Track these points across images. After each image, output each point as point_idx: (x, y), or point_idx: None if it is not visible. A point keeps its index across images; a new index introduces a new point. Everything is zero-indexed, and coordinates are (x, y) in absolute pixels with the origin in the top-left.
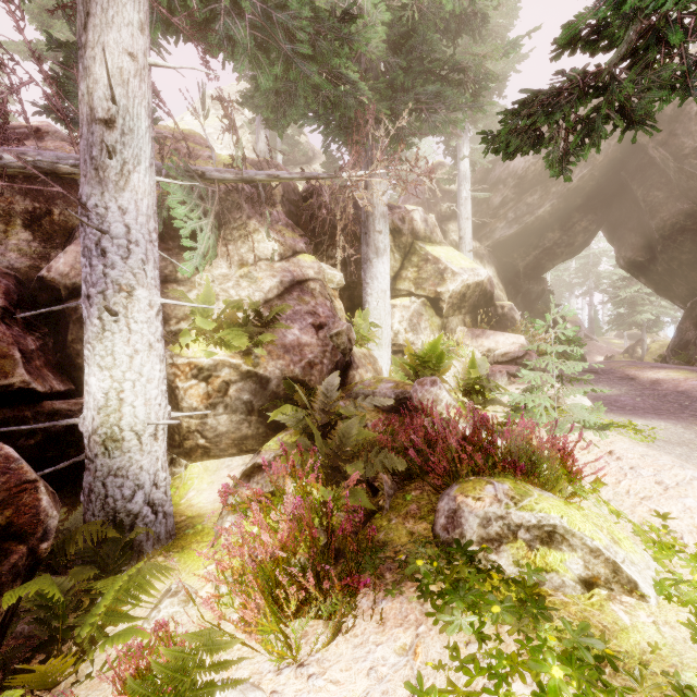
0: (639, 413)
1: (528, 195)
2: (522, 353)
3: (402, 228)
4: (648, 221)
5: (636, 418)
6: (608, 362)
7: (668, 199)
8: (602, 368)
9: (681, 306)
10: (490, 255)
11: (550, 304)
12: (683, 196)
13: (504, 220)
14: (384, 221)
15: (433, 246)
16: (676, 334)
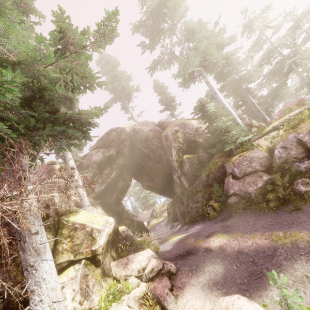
0: (255, 283)
1: (105, 170)
2: (161, 264)
3: (48, 212)
4: (149, 172)
5: (266, 292)
6: (184, 240)
7: (153, 164)
8: (190, 247)
9: (168, 197)
10: (96, 201)
11: (276, 282)
12: (157, 162)
13: (98, 183)
14: (39, 221)
15: (75, 215)
16: (178, 209)
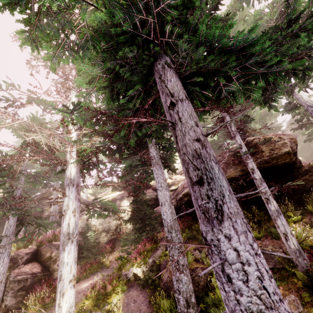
0: None
1: (298, 138)
2: None
3: None
4: None
5: None
6: None
7: None
8: None
9: None
10: None
11: None
12: None
13: None
14: None
15: None
16: None
